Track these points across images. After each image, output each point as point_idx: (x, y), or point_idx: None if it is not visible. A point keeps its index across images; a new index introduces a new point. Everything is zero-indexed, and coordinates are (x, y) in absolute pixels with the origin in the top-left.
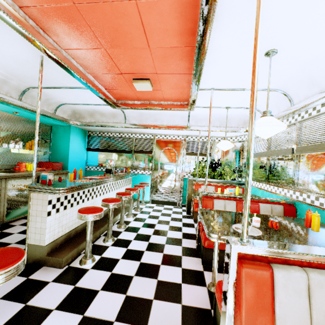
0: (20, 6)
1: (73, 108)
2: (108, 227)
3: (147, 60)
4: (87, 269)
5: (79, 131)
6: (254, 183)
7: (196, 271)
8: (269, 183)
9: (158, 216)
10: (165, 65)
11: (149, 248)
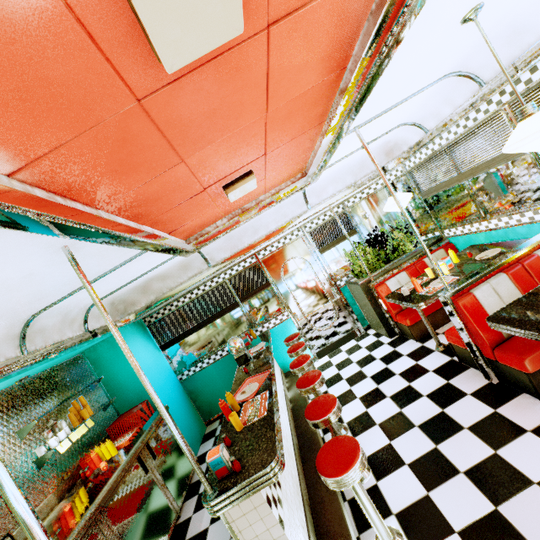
0: (8, 174)
1: (109, 300)
2: None
3: (254, 139)
4: None
5: (132, 329)
6: (458, 229)
7: None
8: (495, 215)
9: (360, 372)
10: (283, 132)
11: (433, 436)
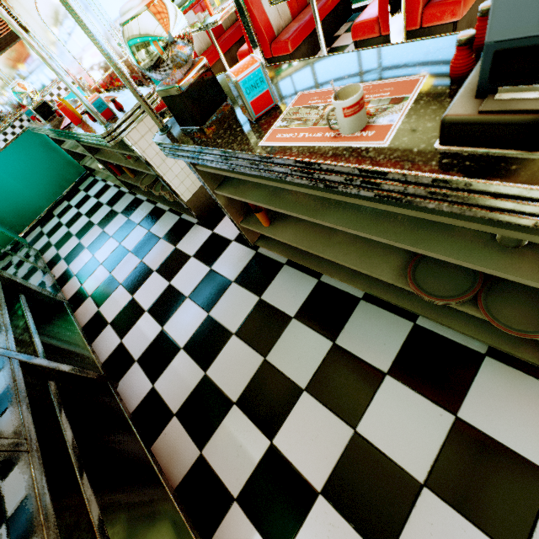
0: None
1: None
2: None
3: None
4: None
5: None
6: None
7: None
8: None
9: None
10: None
11: None
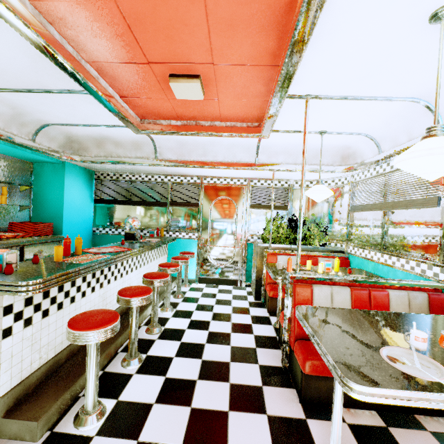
0: None
1: (67, 133)
2: (131, 339)
3: (197, 31)
4: (89, 437)
5: (80, 171)
6: (359, 250)
7: (293, 420)
8: (389, 252)
9: (212, 306)
10: (230, 45)
11: (204, 372)
